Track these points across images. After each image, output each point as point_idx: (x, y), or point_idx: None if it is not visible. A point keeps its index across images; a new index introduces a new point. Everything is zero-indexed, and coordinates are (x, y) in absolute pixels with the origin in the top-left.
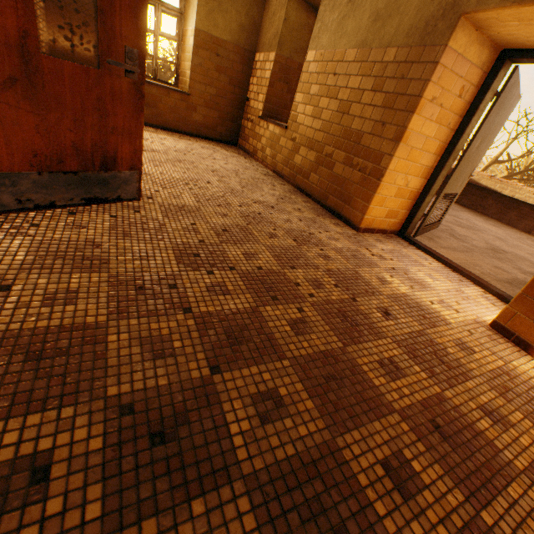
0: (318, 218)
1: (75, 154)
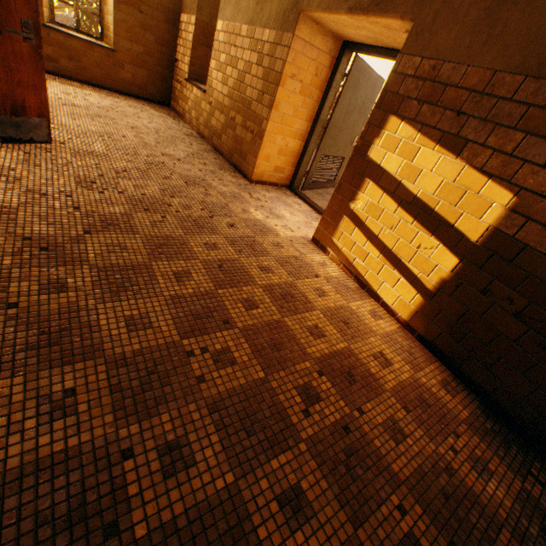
0: (220, 171)
1: None
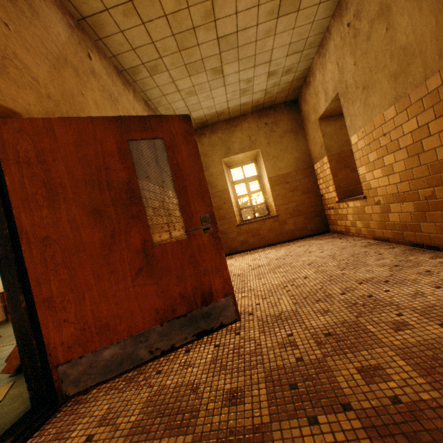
0: None
1: (182, 301)
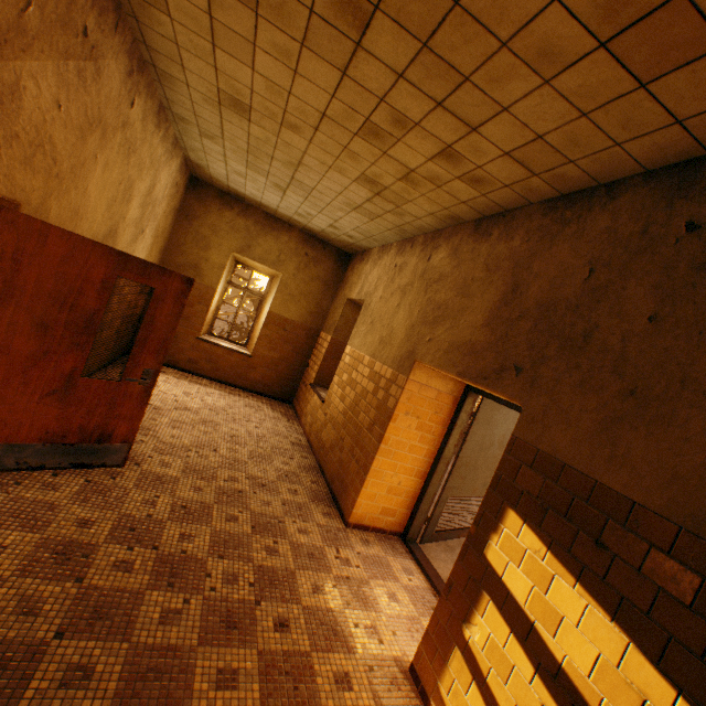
0: (310, 503)
1: (79, 432)
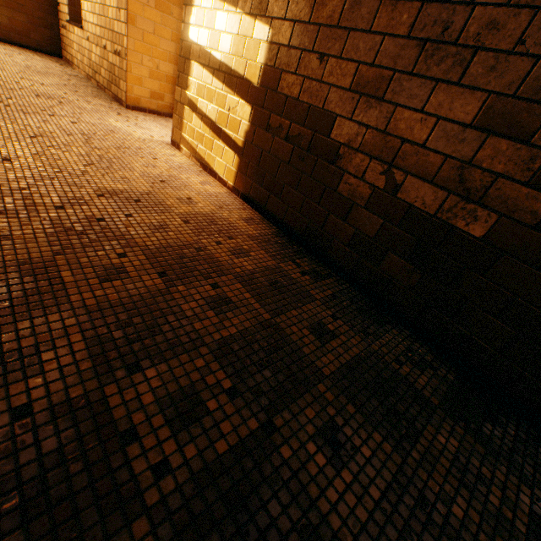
0: (93, 98)
1: None
